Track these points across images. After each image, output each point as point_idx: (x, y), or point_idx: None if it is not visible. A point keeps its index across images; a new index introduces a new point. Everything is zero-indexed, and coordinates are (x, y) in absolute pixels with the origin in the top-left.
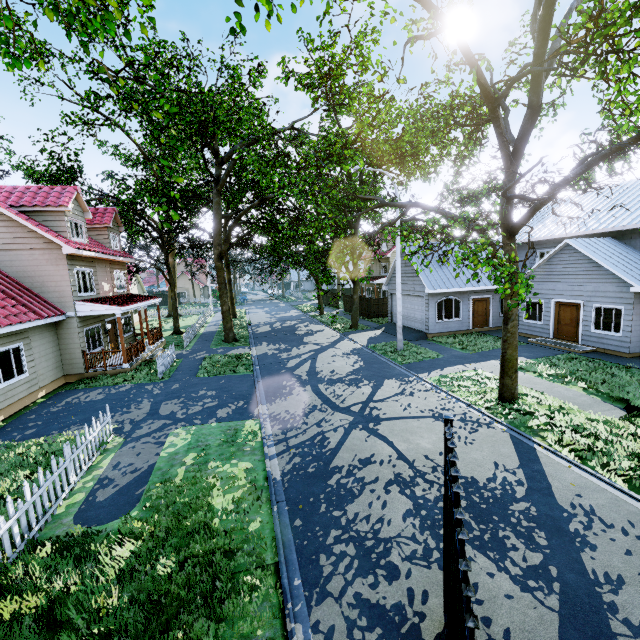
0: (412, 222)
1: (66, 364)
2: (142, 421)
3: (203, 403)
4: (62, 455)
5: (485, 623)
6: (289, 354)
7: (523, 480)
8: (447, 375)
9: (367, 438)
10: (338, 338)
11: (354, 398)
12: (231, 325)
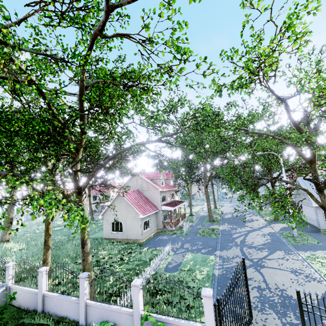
0: (304, 165)
1: (158, 225)
2: (179, 248)
3: (197, 246)
4: (160, 253)
5: (263, 325)
6: (235, 231)
7: (315, 303)
8: (315, 254)
9: (254, 271)
10: (264, 225)
11: (256, 256)
12: (211, 214)
